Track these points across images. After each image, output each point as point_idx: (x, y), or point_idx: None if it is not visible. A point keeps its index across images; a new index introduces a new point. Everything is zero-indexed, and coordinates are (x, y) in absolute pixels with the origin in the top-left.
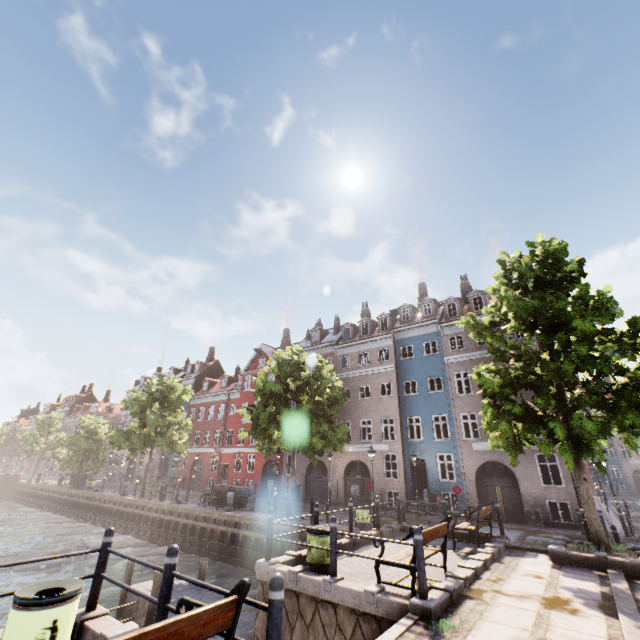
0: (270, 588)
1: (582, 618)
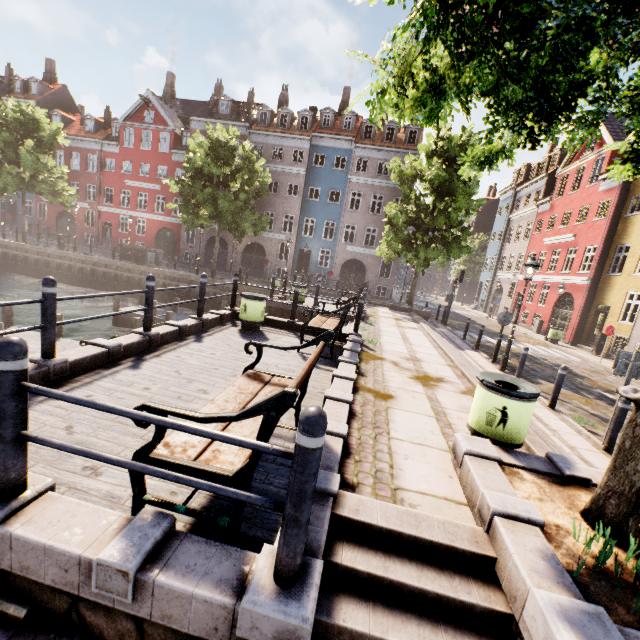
0: (361, 300)
1: (409, 323)
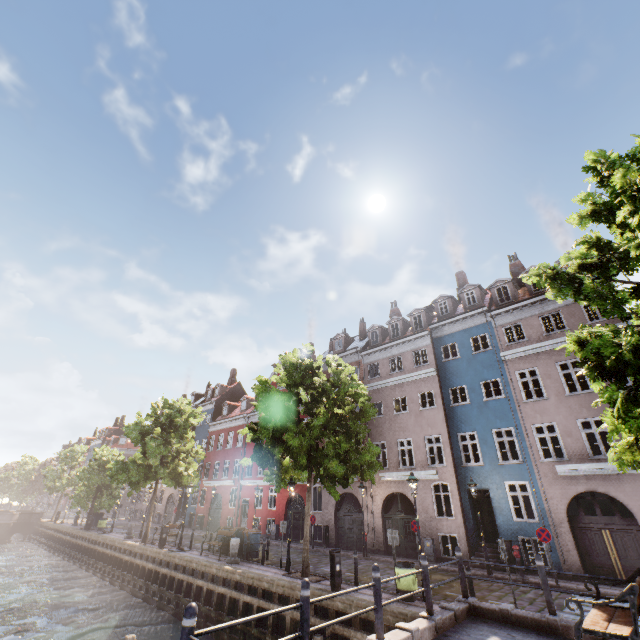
0: None
1: None
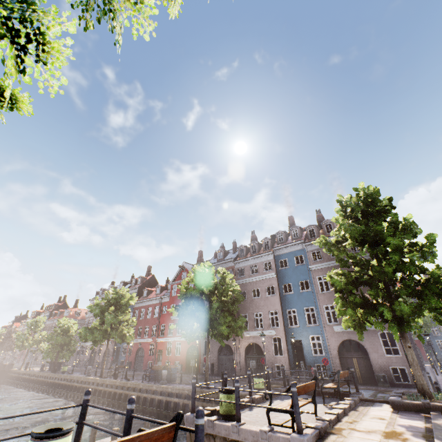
0: (196, 417)
1: None
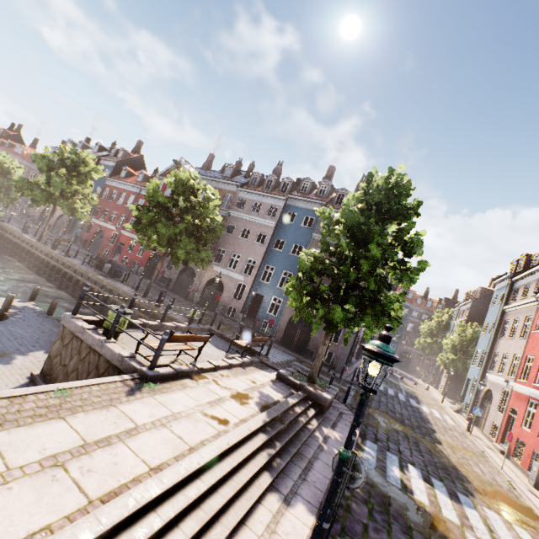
0: None
1: (243, 407)
